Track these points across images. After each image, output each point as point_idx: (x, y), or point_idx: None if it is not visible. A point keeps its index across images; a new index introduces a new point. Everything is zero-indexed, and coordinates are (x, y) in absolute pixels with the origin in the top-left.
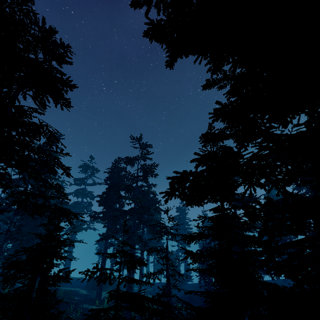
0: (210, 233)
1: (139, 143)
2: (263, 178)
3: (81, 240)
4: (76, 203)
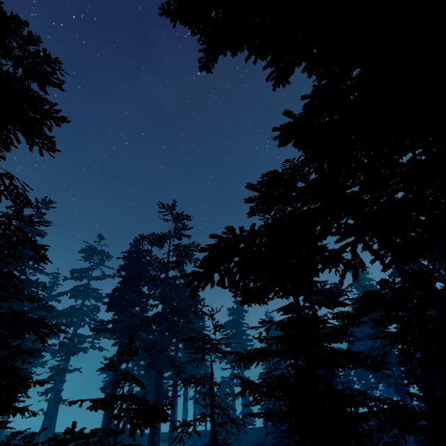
0: (280, 348)
1: (171, 213)
2: (375, 243)
3: (77, 368)
4: (72, 308)
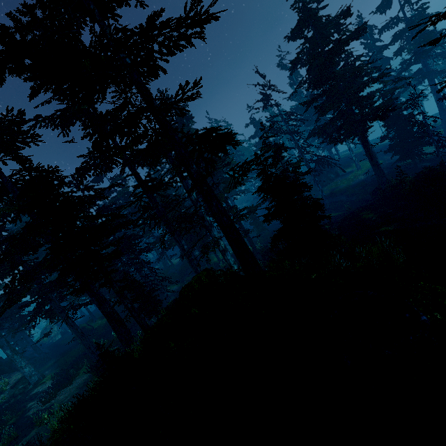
0: None
1: None
2: None
3: None
4: None
